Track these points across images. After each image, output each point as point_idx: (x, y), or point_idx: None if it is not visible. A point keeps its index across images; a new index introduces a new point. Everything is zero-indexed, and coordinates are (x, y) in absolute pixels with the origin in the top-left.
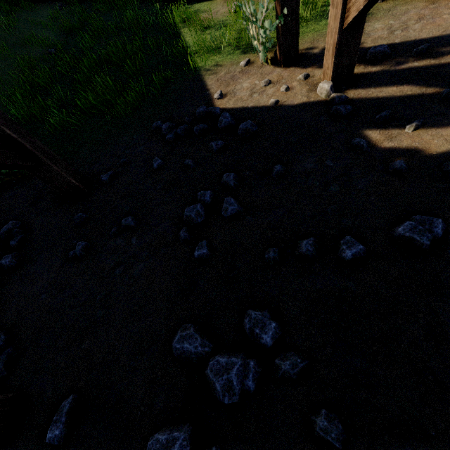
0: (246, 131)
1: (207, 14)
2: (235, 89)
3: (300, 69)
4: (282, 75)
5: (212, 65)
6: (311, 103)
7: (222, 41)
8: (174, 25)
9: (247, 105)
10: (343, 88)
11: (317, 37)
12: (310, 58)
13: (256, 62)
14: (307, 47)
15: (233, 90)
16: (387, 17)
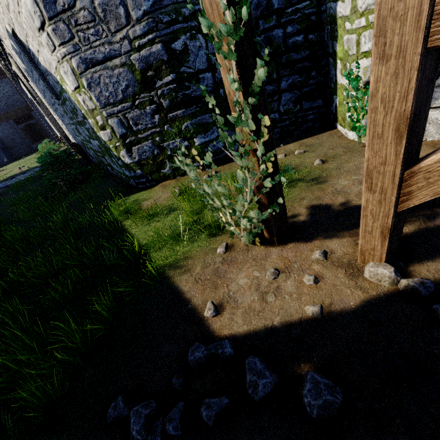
0: (326, 407)
1: (148, 202)
2: (232, 292)
3: (303, 244)
4: (286, 257)
5: (179, 259)
6: (377, 299)
7: (180, 227)
8: (113, 220)
9: (270, 323)
10: (402, 265)
11: (289, 203)
12: (303, 227)
13: (237, 245)
14: (287, 215)
15: (229, 294)
16: (343, 174)
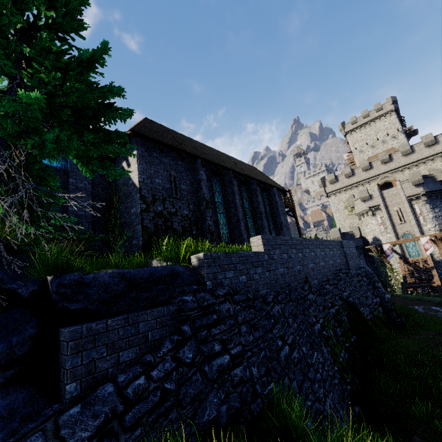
0: None
1: None
2: None
3: None
4: None
5: None
6: None
7: None
8: None
9: None
10: None
11: None
12: None
13: None
14: None
15: None
16: None
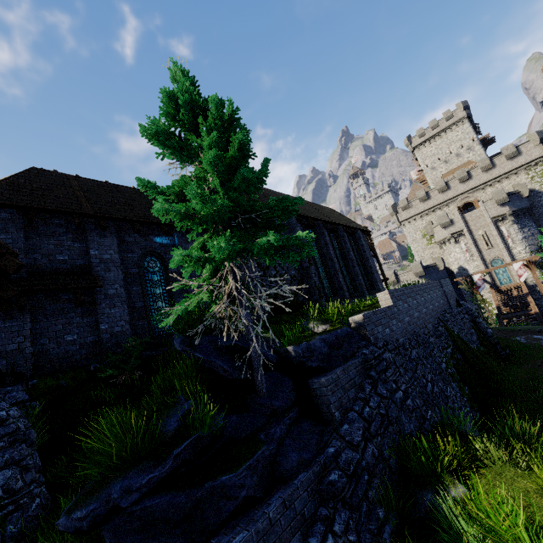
0: None
1: None
2: None
3: None
4: None
5: None
6: None
7: None
8: None
9: None
10: None
11: None
12: None
13: None
14: None
15: None
16: None
